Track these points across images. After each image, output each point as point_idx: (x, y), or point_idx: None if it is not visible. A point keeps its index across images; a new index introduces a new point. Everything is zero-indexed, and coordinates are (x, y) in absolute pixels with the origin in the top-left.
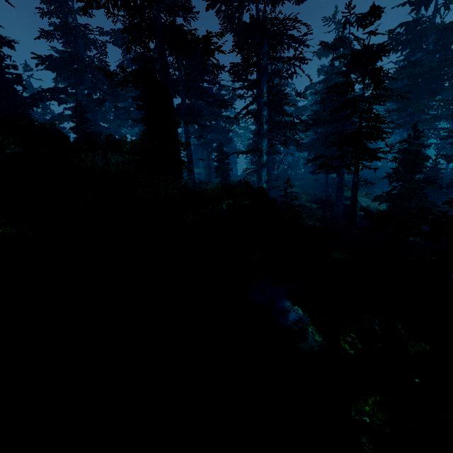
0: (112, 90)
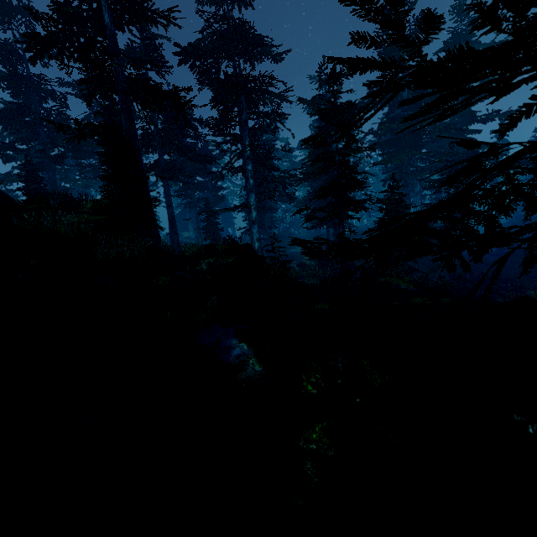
0: (74, 145)
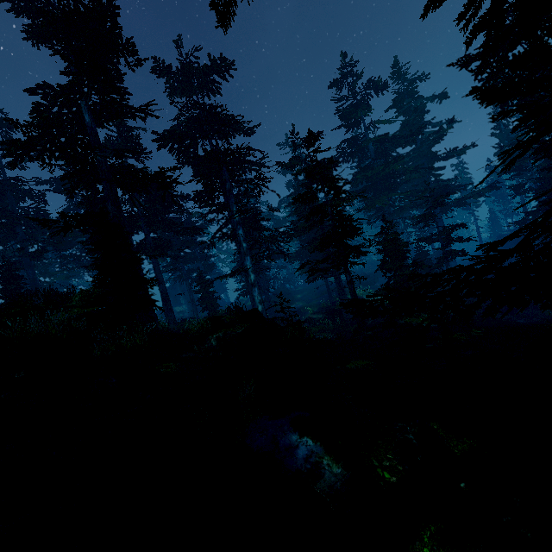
0: (55, 238)
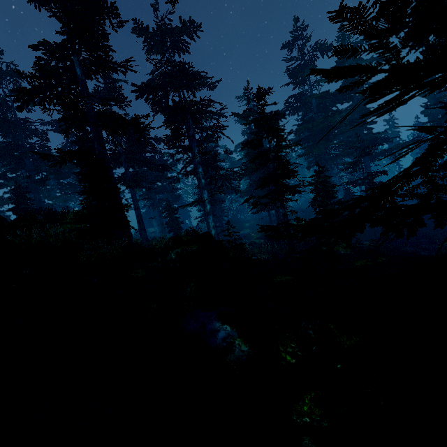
0: (55, 169)
